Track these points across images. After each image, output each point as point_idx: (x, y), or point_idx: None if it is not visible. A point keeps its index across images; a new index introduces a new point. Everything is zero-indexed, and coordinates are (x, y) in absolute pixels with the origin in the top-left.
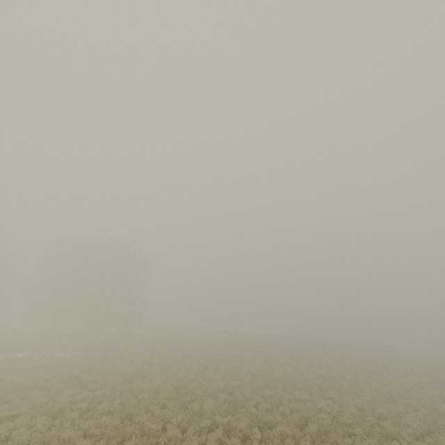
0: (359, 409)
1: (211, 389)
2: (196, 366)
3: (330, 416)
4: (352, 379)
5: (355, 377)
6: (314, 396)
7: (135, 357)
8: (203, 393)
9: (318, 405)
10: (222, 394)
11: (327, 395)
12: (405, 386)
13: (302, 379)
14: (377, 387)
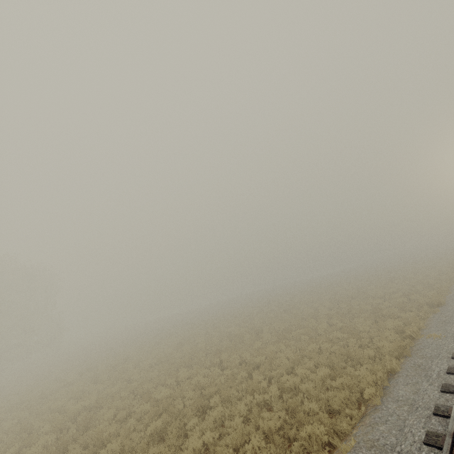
0: (246, 362)
1: (68, 416)
2: (88, 381)
3: (199, 391)
4: (256, 328)
5: (266, 323)
6: (196, 370)
7: (7, 401)
8: (49, 428)
9: (194, 381)
10: (80, 417)
11: (216, 360)
12: (304, 316)
13: (204, 349)
14: (277, 327)
